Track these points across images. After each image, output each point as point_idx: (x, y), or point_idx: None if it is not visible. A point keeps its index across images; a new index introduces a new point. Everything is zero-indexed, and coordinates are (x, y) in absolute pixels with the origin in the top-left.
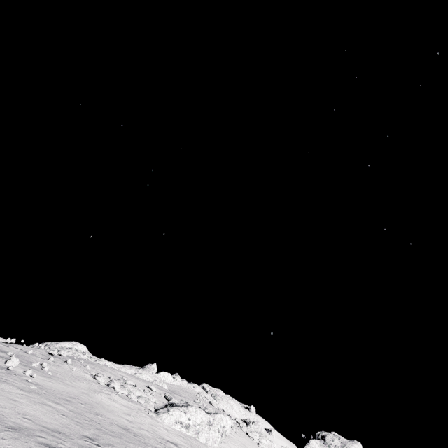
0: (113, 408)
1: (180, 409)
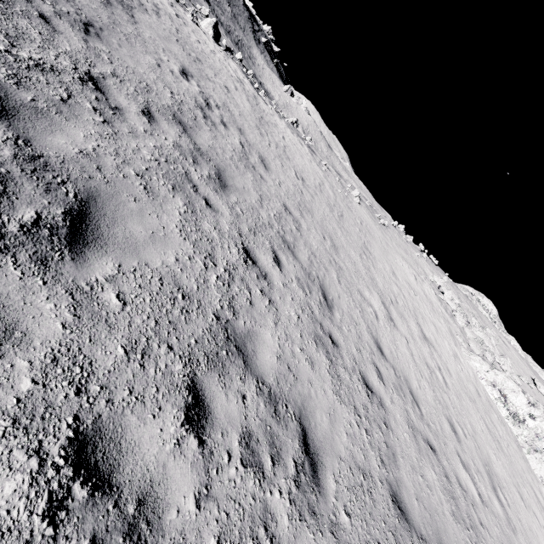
0: (399, 269)
1: (526, 393)
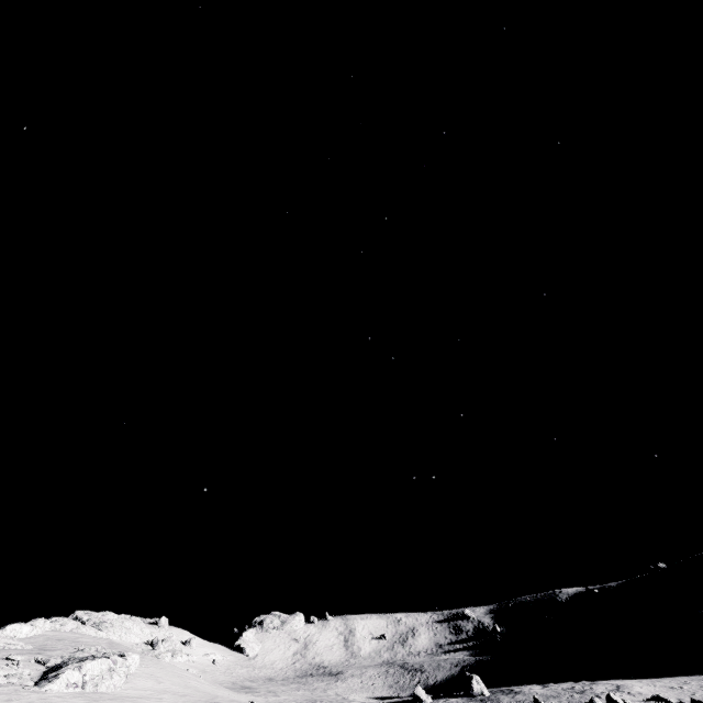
0: None
1: (72, 669)
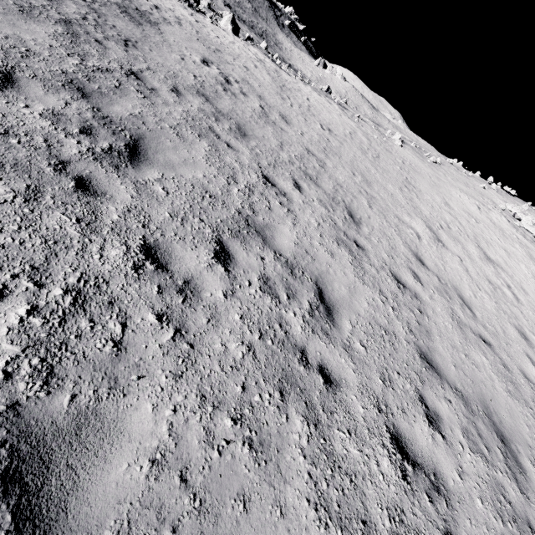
0: (455, 200)
1: None
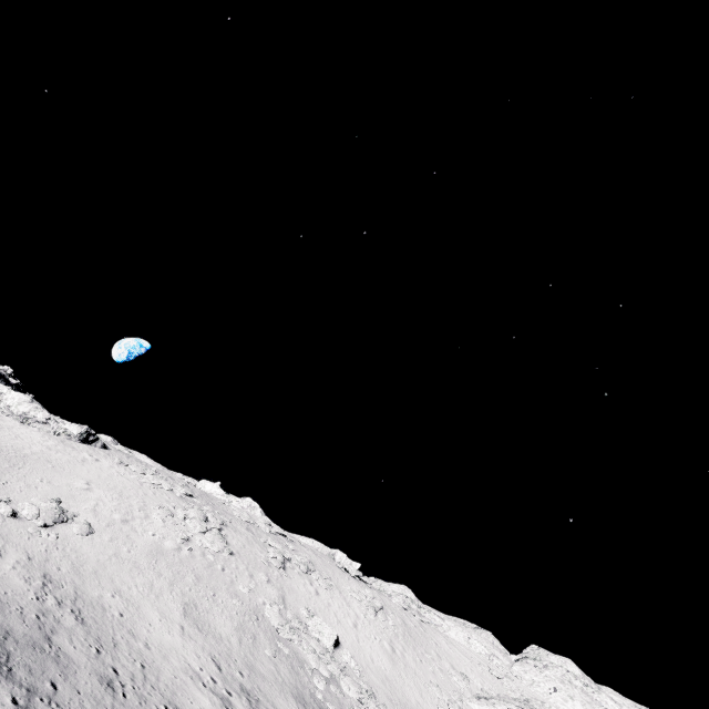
0: None
1: None
